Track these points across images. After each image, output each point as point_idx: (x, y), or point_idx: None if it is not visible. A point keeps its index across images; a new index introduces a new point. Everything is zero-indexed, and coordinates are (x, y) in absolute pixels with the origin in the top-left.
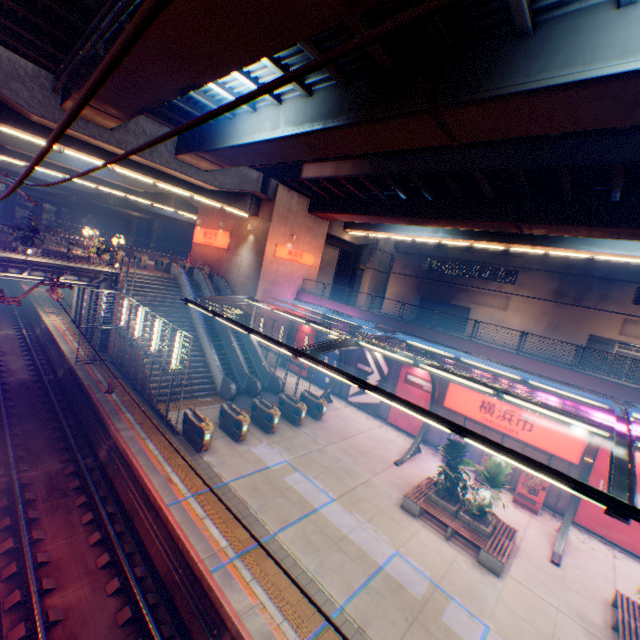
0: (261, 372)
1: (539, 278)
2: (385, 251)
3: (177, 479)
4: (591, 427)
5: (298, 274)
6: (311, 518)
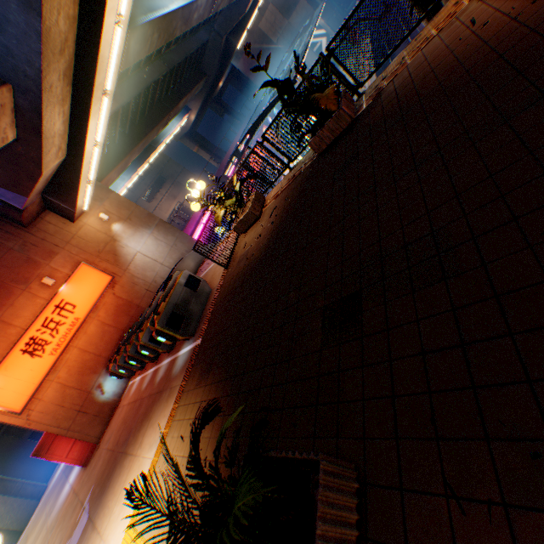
0: None
1: None
2: None
3: None
4: (291, 56)
5: None
6: None
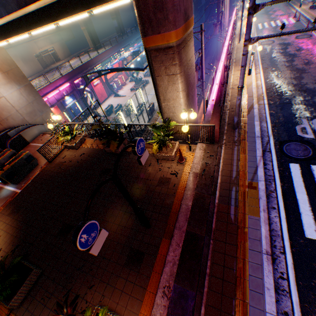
0: None
1: None
2: None
3: None
4: None
5: None
6: None
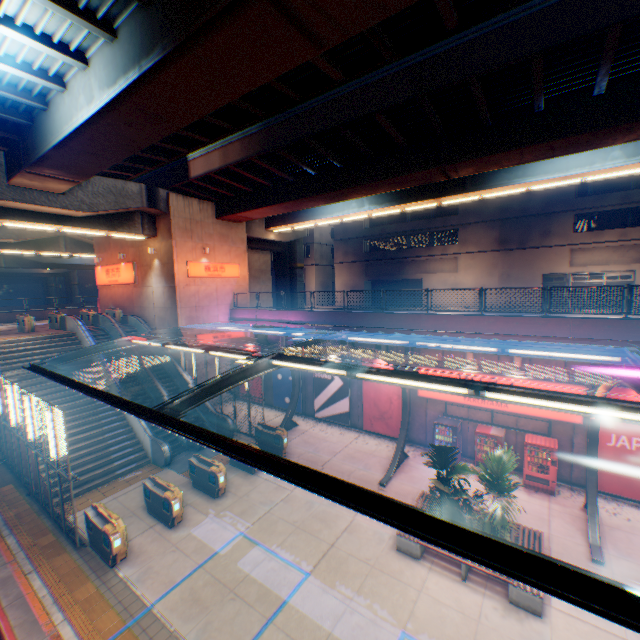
0: (206, 415)
1: (480, 230)
2: (323, 243)
3: (69, 633)
4: (639, 415)
5: (225, 290)
6: (278, 623)
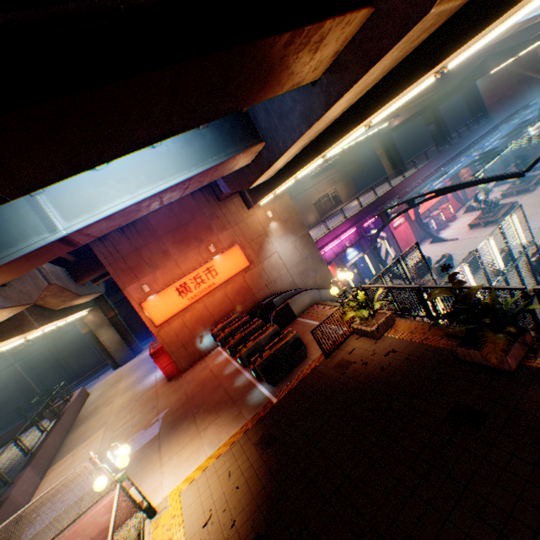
0: None
1: None
2: None
3: None
4: None
5: None
6: None
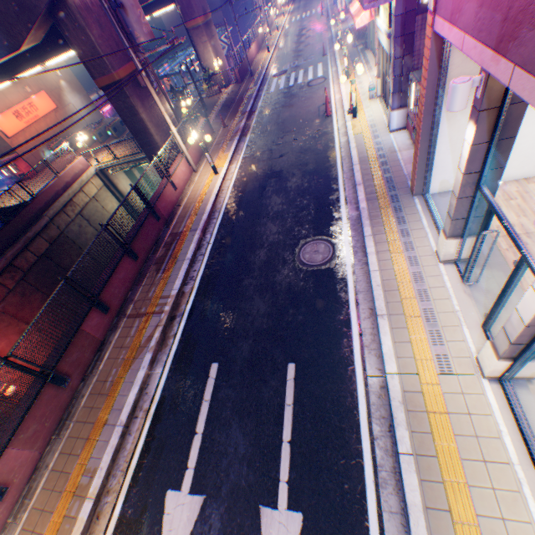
0: None
1: None
2: None
3: None
4: None
5: None
6: None
